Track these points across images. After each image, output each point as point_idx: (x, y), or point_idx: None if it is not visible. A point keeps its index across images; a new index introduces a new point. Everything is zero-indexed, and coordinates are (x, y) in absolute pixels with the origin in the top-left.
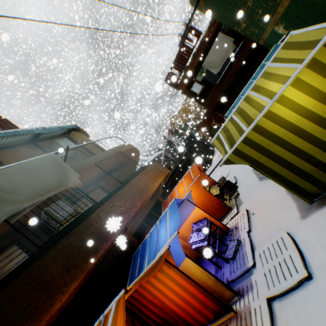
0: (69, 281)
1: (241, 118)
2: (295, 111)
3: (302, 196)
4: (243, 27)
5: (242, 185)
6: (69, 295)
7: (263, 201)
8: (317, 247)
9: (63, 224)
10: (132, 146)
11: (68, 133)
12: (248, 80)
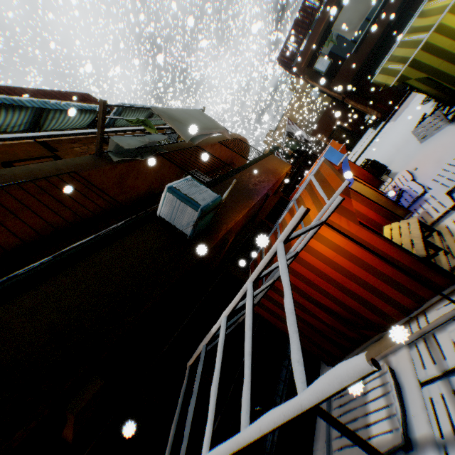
0: (239, 208)
1: (416, 34)
2: None
3: None
4: None
5: (393, 162)
6: (241, 217)
7: (427, 153)
8: None
9: None
10: (245, 138)
11: None
12: None
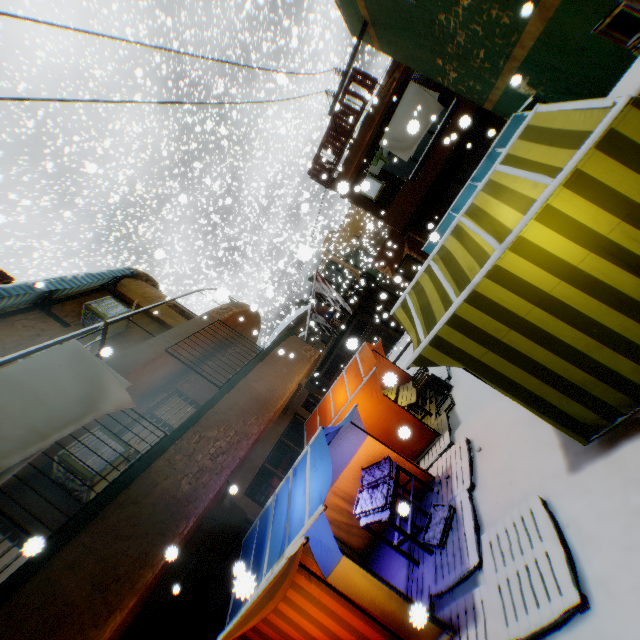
0: (104, 614)
1: (447, 273)
2: (546, 268)
3: (568, 430)
4: (452, 78)
5: (460, 384)
6: None
7: (498, 425)
8: (598, 539)
9: (100, 482)
10: (243, 308)
11: (113, 285)
12: (470, 171)
